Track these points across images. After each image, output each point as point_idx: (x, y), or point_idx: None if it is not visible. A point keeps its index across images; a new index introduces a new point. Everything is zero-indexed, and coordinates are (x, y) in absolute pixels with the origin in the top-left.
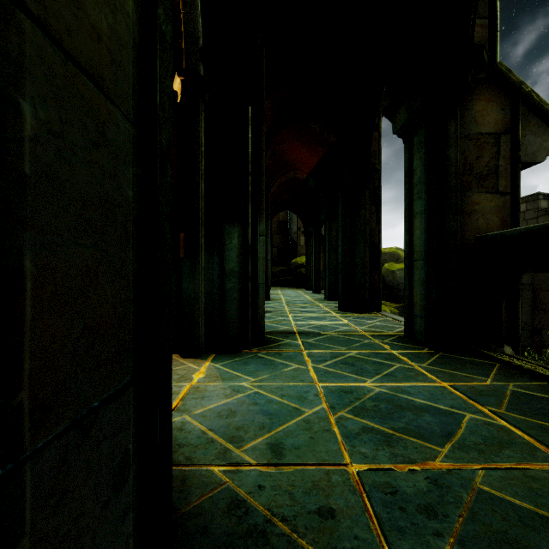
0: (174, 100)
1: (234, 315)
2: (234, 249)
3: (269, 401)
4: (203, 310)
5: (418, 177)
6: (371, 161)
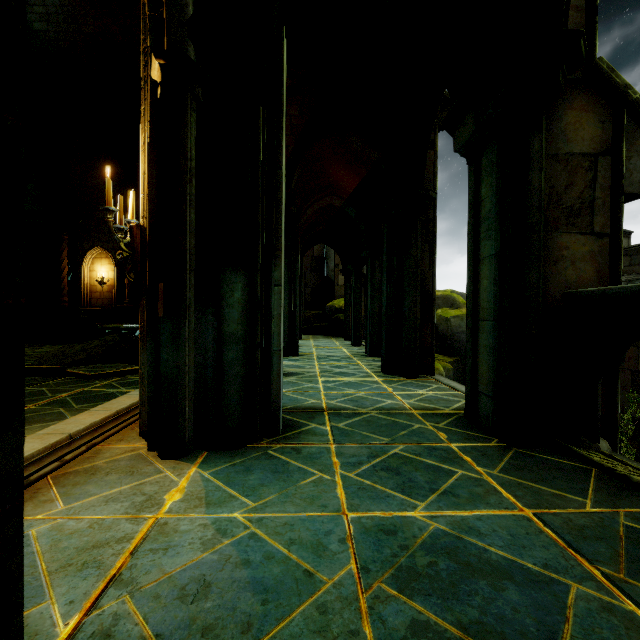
0: (153, 94)
1: (236, 396)
2: (237, 305)
3: (269, 557)
4: (192, 390)
5: (487, 211)
6: (424, 187)
